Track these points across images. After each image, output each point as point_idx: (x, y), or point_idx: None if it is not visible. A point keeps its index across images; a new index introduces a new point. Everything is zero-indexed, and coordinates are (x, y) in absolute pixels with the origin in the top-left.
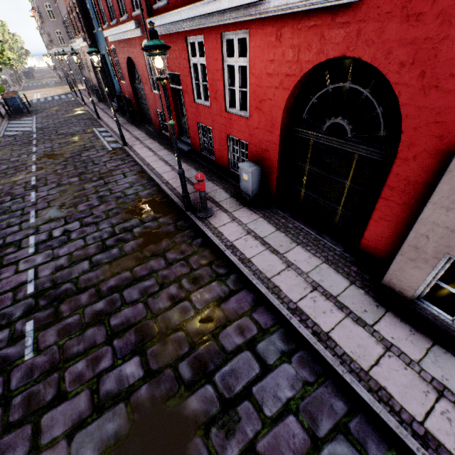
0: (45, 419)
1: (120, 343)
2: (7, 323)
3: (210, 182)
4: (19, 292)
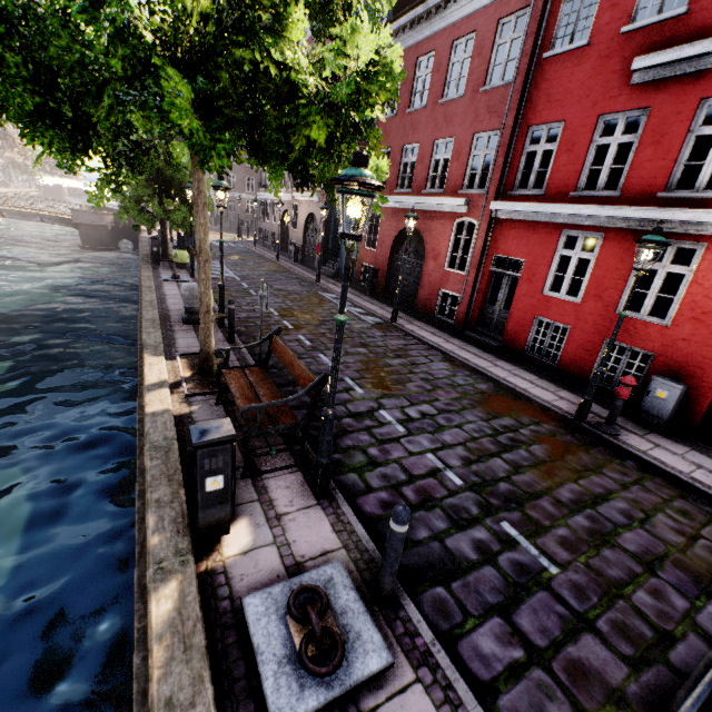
0: (674, 661)
1: (669, 577)
2: (471, 518)
3: (567, 391)
4: (444, 480)
